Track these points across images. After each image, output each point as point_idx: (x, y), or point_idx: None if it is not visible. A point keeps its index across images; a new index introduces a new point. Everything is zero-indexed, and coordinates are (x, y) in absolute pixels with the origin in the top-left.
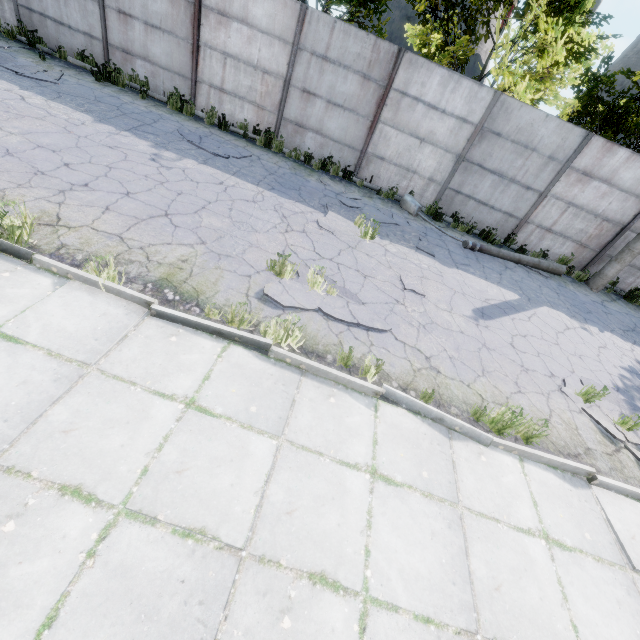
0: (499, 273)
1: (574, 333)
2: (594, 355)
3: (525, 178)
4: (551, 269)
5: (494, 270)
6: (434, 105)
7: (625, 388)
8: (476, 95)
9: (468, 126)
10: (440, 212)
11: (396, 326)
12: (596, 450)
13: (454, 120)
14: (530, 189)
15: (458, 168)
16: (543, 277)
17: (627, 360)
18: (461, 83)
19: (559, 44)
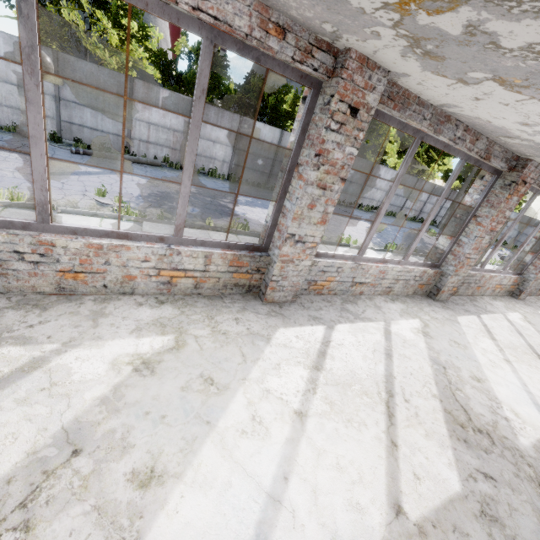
0: (97, 163)
1: (135, 182)
2: (140, 188)
3: (111, 109)
4: (150, 163)
5: (94, 162)
6: (11, 59)
7: (148, 196)
8: None
9: None
10: (57, 136)
11: None
12: (83, 207)
13: None
14: (119, 116)
15: (60, 105)
16: (143, 167)
17: (168, 190)
18: None
19: (111, 27)
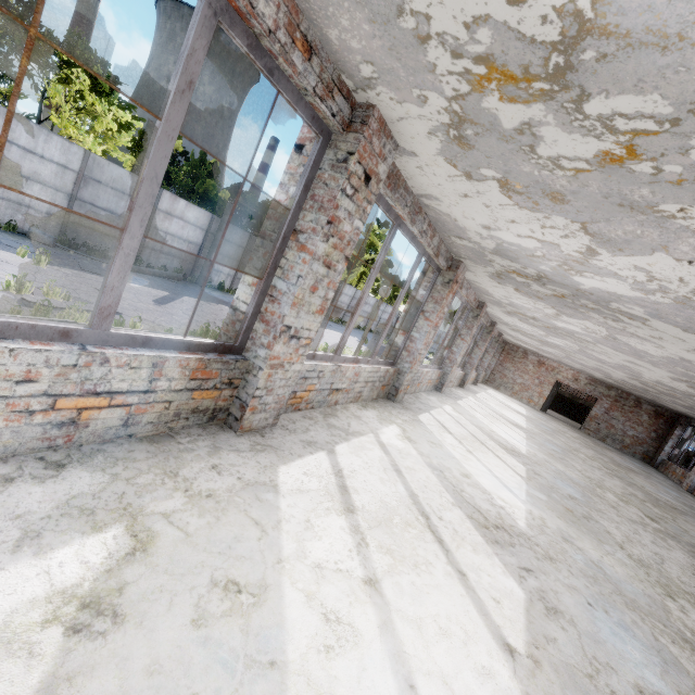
0: (148, 282)
1: (207, 306)
2: (220, 313)
3: None
4: (175, 277)
5: (144, 281)
6: (31, 150)
7: None
8: (70, 149)
9: (71, 172)
10: (75, 242)
11: (123, 311)
12: None
13: (56, 166)
14: None
15: (73, 205)
16: (173, 282)
17: None
18: (52, 137)
19: (109, 117)
